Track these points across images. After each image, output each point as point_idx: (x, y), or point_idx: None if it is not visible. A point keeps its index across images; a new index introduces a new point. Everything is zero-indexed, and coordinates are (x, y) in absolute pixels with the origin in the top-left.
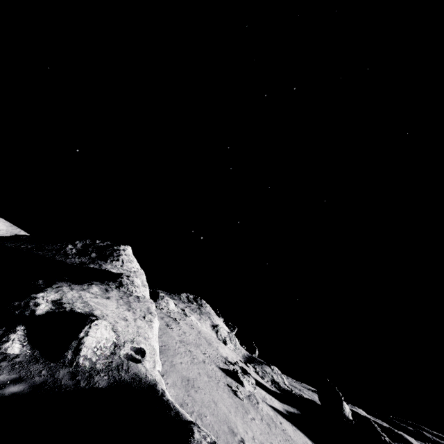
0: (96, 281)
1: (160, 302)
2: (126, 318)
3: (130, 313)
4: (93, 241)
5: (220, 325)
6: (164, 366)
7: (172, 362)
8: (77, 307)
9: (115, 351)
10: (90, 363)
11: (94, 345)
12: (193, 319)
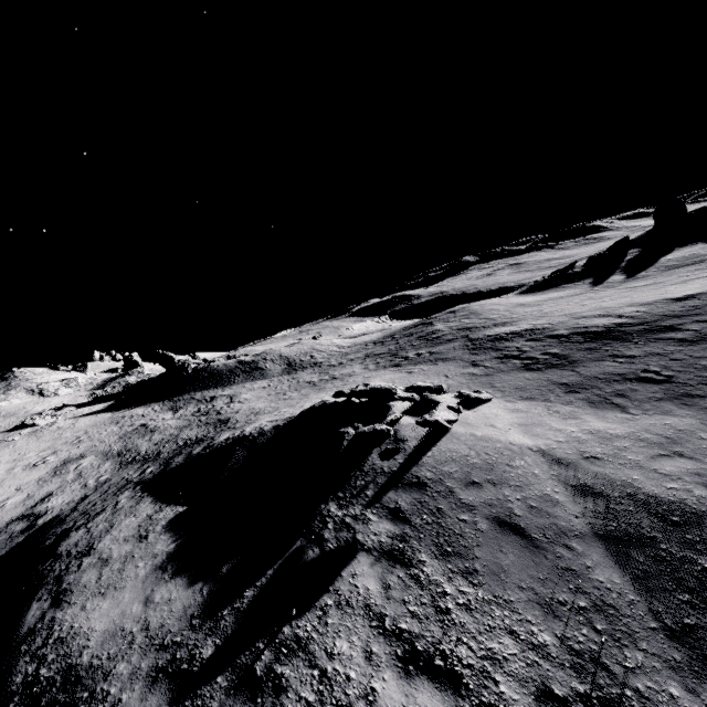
0: None
1: None
2: None
3: None
4: None
5: (47, 381)
6: None
7: None
8: None
9: None
10: None
11: None
12: None
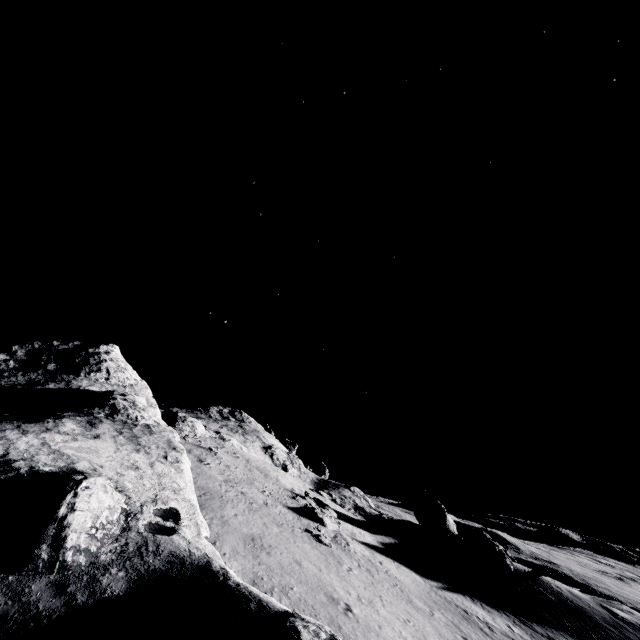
0: (68, 411)
1: (181, 427)
2: (136, 465)
3: (140, 456)
4: (47, 344)
5: (274, 444)
6: (212, 528)
7: (222, 518)
8: (41, 464)
9: (128, 524)
10: (88, 557)
11: (90, 525)
12: (235, 443)
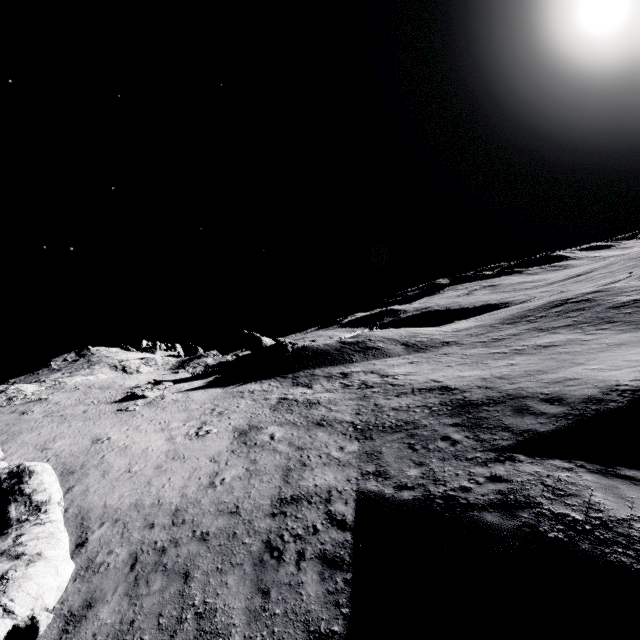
0: None
1: (6, 398)
2: None
3: None
4: None
5: (126, 359)
6: (8, 452)
7: (23, 441)
8: None
9: None
10: None
11: None
12: (79, 380)
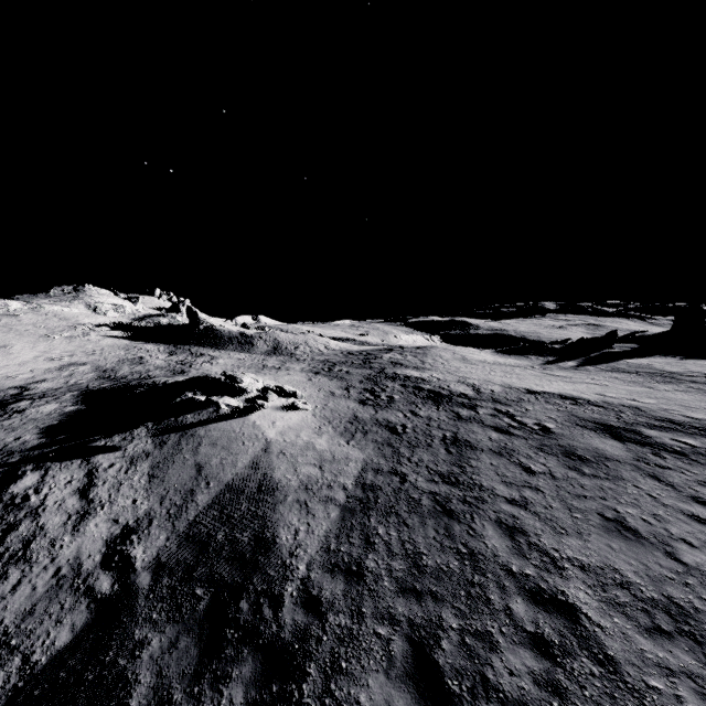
0: None
1: None
2: None
3: None
4: None
5: (103, 302)
6: None
7: None
8: None
9: None
10: None
11: None
12: (55, 308)
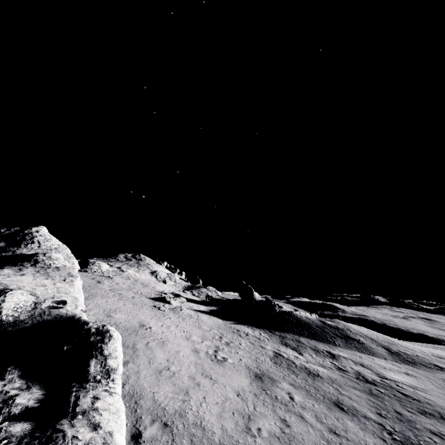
0: (8, 265)
1: (92, 267)
2: (45, 285)
3: (48, 281)
4: None
5: (159, 270)
6: (88, 307)
7: (97, 303)
8: None
9: (36, 306)
10: (14, 318)
11: (13, 307)
12: (130, 272)
